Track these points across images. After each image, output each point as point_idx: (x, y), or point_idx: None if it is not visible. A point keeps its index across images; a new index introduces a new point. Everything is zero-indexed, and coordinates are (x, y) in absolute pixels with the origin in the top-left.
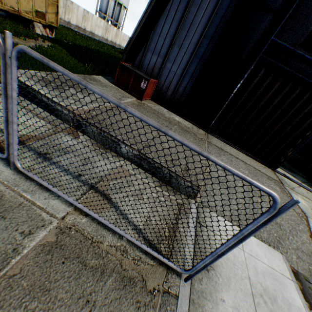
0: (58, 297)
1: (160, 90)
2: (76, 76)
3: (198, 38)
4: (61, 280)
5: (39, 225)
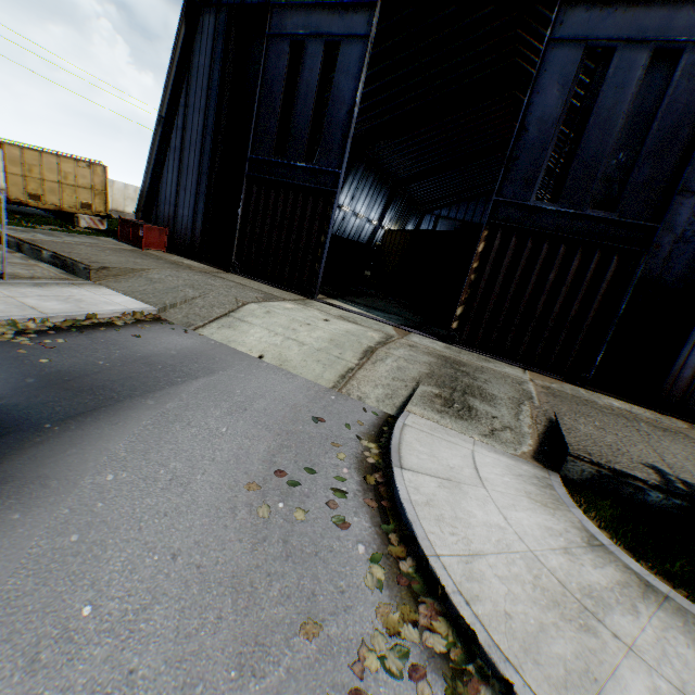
0: None
1: (180, 241)
2: None
3: (197, 177)
4: None
5: None
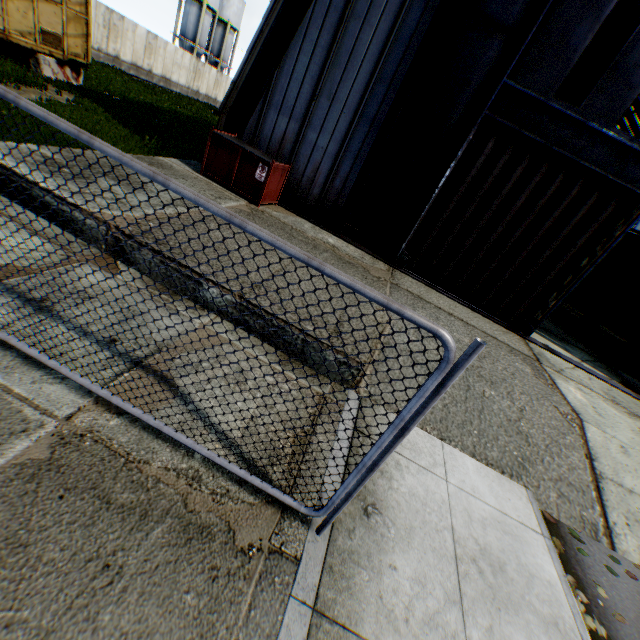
0: (45, 558)
1: (297, 186)
2: (72, 125)
3: (365, 82)
4: (55, 528)
5: (16, 430)
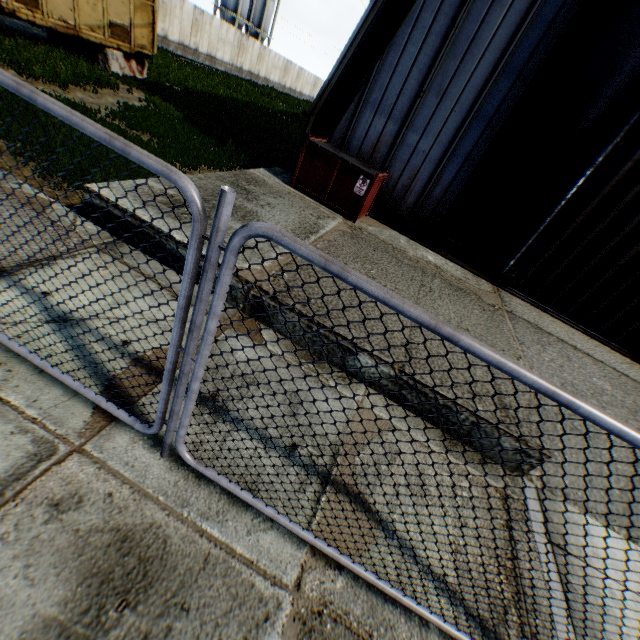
0: None
1: (390, 194)
2: (422, 310)
3: (486, 75)
4: None
5: (257, 617)
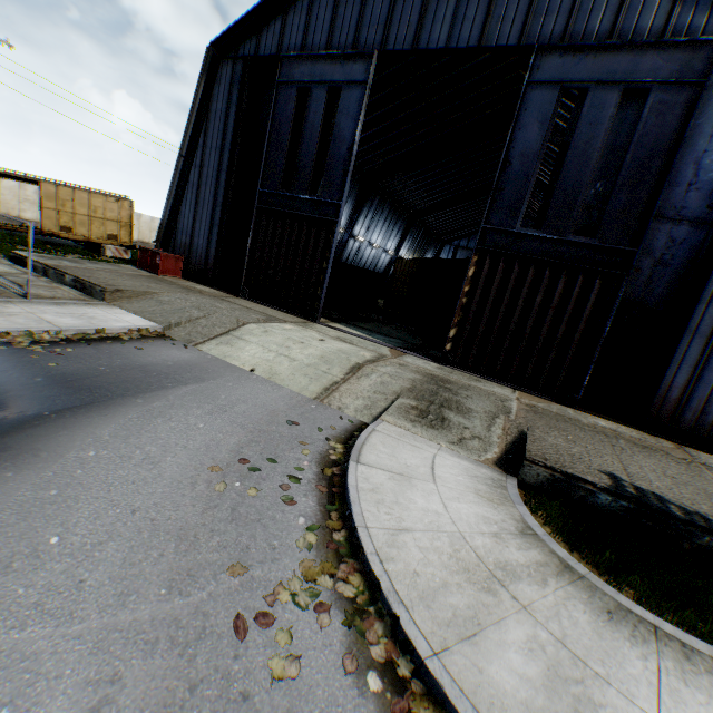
0: None
1: (194, 268)
2: None
3: (212, 209)
4: None
5: None
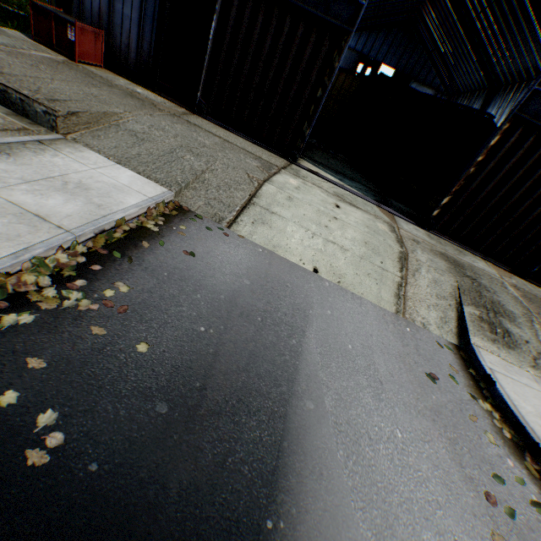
0: None
1: (120, 54)
2: None
3: None
4: None
5: None
